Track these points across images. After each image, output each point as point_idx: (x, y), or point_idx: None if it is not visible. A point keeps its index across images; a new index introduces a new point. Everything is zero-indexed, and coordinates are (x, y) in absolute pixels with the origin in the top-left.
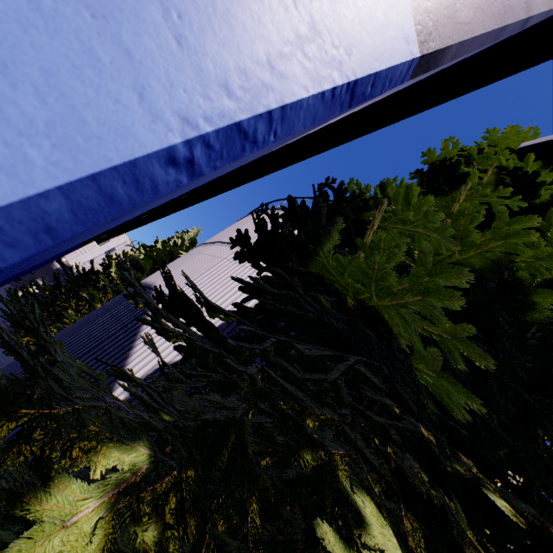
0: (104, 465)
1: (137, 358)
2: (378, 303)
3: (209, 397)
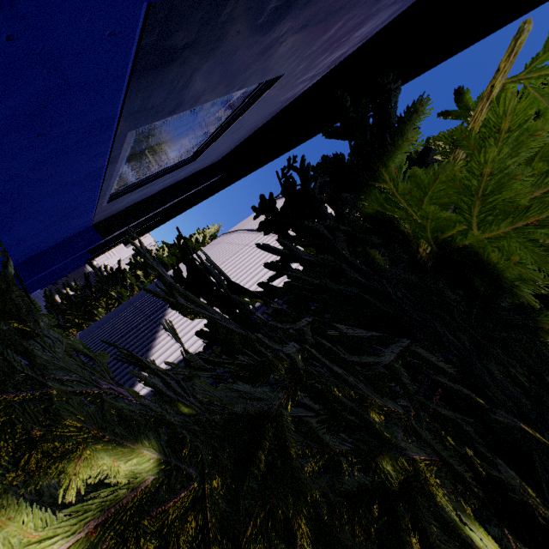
0: (85, 479)
1: (160, 349)
2: (481, 237)
3: (237, 387)
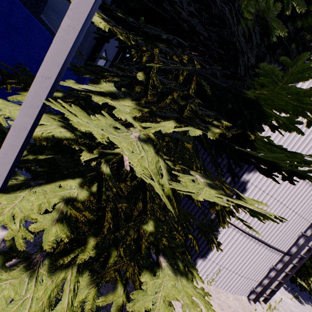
0: None
1: None
2: None
3: None
